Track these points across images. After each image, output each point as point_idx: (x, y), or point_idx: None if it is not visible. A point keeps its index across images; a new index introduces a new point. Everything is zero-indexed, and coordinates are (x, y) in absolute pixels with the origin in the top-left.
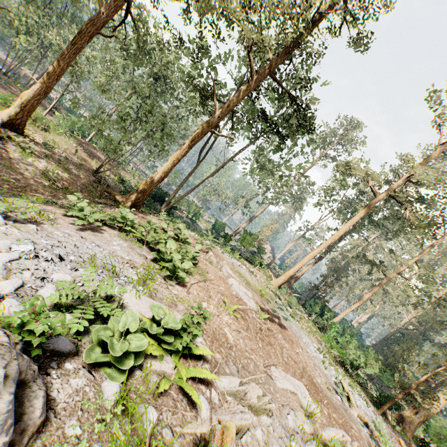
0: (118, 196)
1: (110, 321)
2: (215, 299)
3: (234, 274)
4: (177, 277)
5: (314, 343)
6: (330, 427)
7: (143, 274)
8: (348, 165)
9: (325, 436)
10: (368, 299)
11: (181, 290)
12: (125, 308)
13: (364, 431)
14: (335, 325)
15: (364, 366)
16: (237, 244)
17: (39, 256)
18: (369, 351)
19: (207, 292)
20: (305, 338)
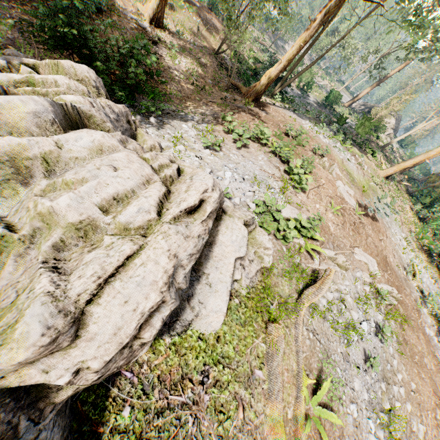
0: (242, 89)
1: (280, 222)
2: (324, 202)
3: (341, 173)
4: (300, 186)
5: (403, 233)
6: (384, 284)
7: (281, 185)
8: None
9: (379, 286)
10: None
11: (303, 196)
12: (281, 212)
13: (416, 294)
14: None
15: None
16: (351, 117)
17: (236, 179)
18: None
19: (319, 196)
20: (395, 228)
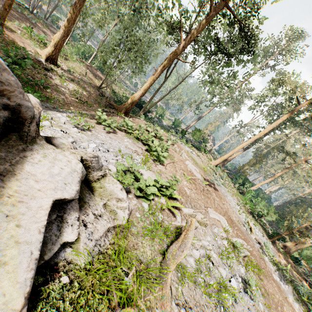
0: (116, 106)
1: (140, 181)
2: (179, 173)
3: (188, 158)
4: (159, 160)
5: (235, 200)
6: (236, 238)
7: (143, 158)
8: (281, 79)
9: (233, 240)
10: (279, 177)
11: (162, 167)
12: (142, 175)
13: (257, 245)
14: (251, 191)
15: (265, 215)
16: (189, 135)
17: (100, 150)
18: (271, 208)
19: (174, 168)
20: (229, 197)
